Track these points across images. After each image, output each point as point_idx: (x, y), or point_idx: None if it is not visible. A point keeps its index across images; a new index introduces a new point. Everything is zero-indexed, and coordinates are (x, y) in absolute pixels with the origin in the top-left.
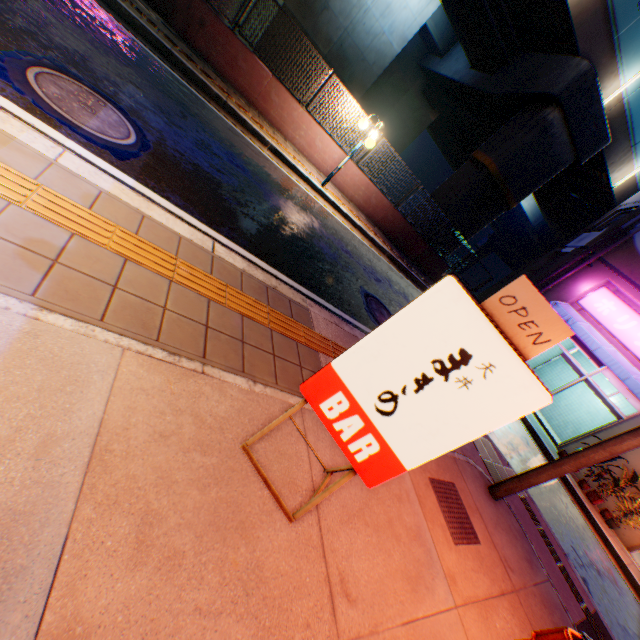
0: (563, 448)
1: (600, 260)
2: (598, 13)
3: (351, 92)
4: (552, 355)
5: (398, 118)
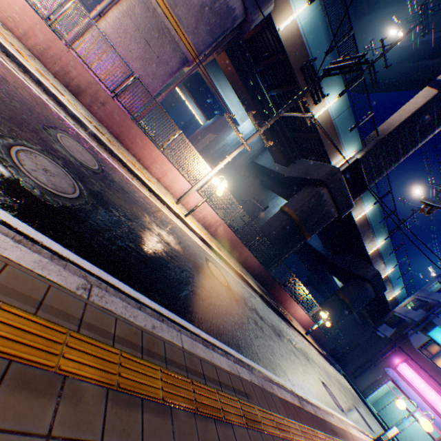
0: None
1: (398, 346)
2: (377, 256)
3: None
4: (386, 390)
5: None
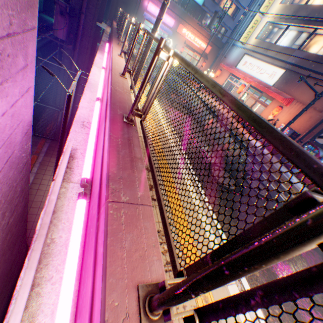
0: None
1: None
2: None
3: None
4: None
5: None
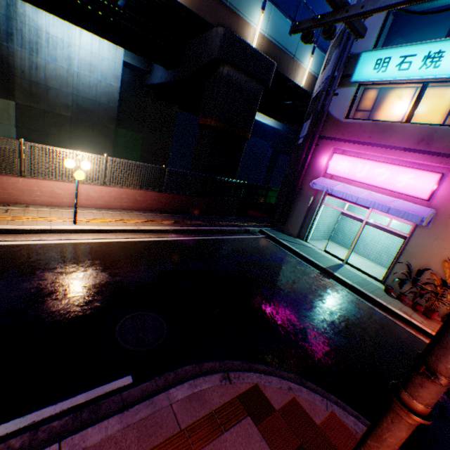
0: (386, 282)
1: (320, 138)
2: None
3: (107, 127)
4: (340, 211)
5: (154, 122)
